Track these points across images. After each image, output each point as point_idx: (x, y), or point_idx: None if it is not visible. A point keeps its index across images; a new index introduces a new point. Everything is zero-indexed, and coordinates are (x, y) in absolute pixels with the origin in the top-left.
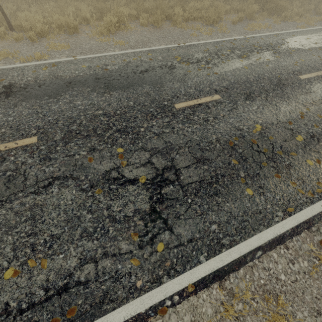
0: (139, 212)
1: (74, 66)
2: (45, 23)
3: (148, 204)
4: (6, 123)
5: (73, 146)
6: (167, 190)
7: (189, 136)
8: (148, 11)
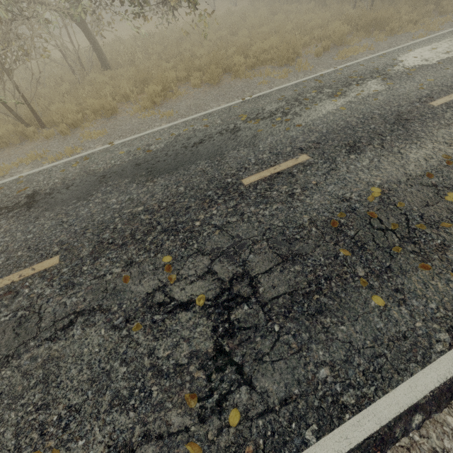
0: (197, 356)
1: (110, 155)
2: (78, 111)
3: (211, 341)
4: (24, 242)
5: (104, 262)
6: (239, 314)
7: (267, 222)
8: (200, 69)
